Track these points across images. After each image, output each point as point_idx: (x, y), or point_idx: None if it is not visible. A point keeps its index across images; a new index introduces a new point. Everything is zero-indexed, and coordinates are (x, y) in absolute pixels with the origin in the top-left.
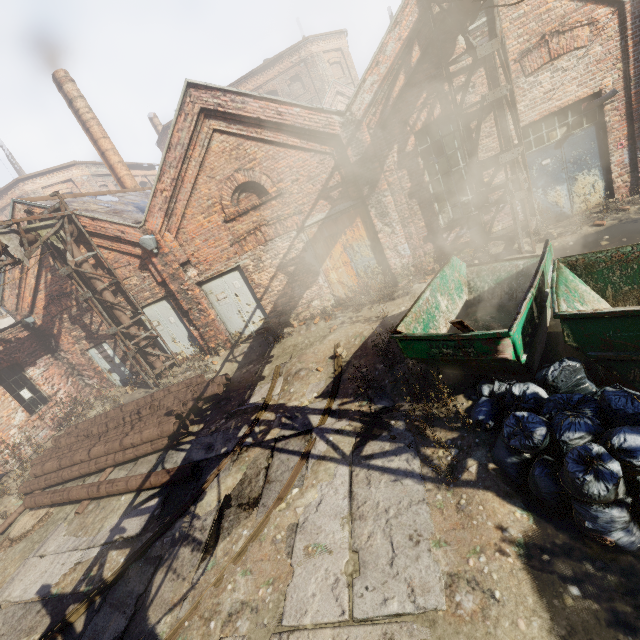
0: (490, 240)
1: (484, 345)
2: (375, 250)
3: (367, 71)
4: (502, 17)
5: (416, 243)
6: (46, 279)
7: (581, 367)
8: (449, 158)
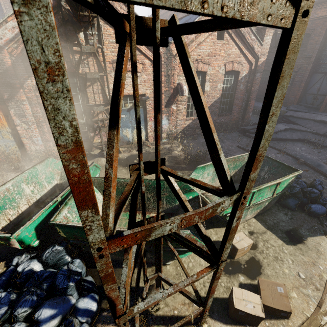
0: (93, 146)
1: (2, 240)
2: (15, 136)
3: (9, 16)
4: (105, 37)
5: (48, 138)
6: None
7: (63, 249)
8: (73, 96)
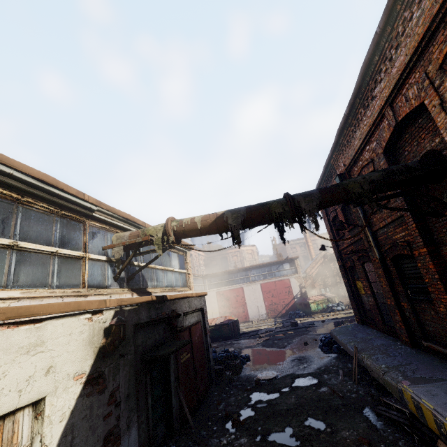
0: None
1: None
2: None
3: None
4: None
5: None
6: (319, 268)
7: None
8: None
